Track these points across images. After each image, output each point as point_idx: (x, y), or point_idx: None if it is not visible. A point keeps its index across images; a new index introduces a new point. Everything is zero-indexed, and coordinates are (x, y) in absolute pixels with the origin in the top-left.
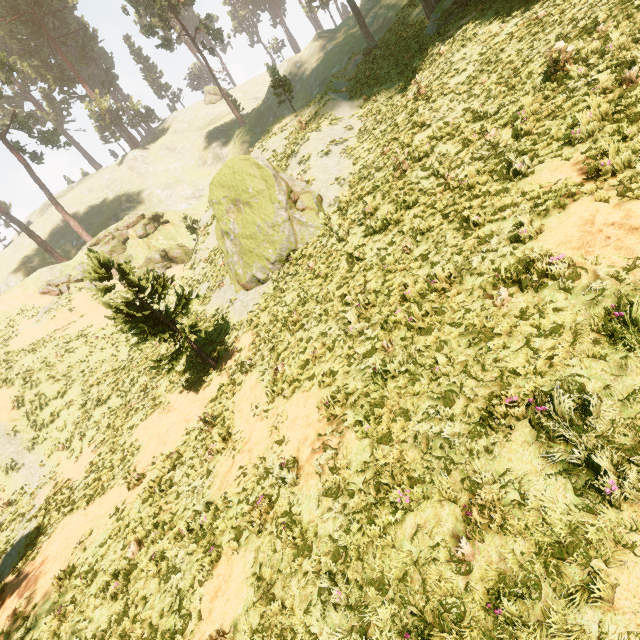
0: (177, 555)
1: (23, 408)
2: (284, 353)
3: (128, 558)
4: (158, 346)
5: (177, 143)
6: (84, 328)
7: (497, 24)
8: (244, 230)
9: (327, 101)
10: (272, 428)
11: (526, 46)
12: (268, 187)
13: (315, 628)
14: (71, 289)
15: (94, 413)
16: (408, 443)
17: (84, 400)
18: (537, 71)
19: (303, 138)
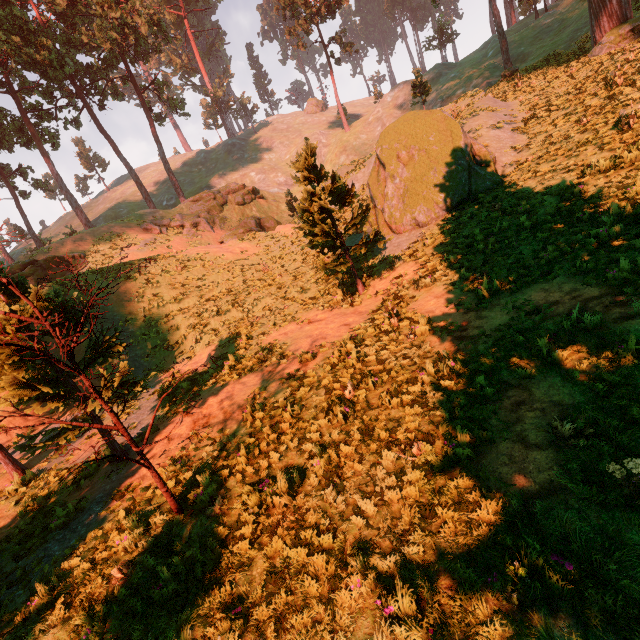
0: (422, 391)
1: (141, 304)
2: (482, 267)
3: (342, 398)
4: (280, 278)
5: (275, 138)
6: (201, 253)
7: None
8: (414, 174)
9: (482, 96)
10: (508, 308)
11: None
12: (453, 137)
13: None
14: (169, 232)
15: (211, 322)
16: None
17: (200, 310)
18: None
19: (471, 114)
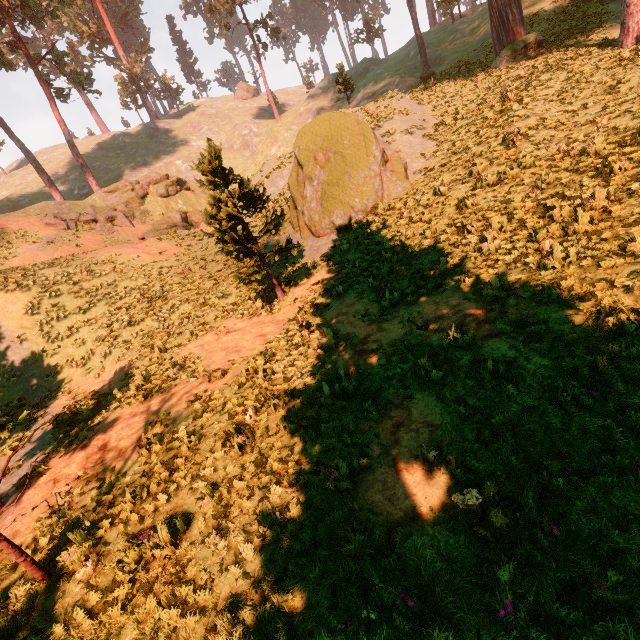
0: (318, 413)
1: (37, 316)
2: (388, 276)
3: (243, 423)
4: (201, 282)
5: (204, 124)
6: (112, 255)
7: (578, 60)
8: (331, 178)
9: (400, 99)
10: (404, 321)
11: (618, 72)
12: (366, 142)
13: (559, 425)
14: (79, 227)
15: (123, 333)
16: (617, 296)
17: (110, 320)
18: (637, 86)
19: (386, 117)
